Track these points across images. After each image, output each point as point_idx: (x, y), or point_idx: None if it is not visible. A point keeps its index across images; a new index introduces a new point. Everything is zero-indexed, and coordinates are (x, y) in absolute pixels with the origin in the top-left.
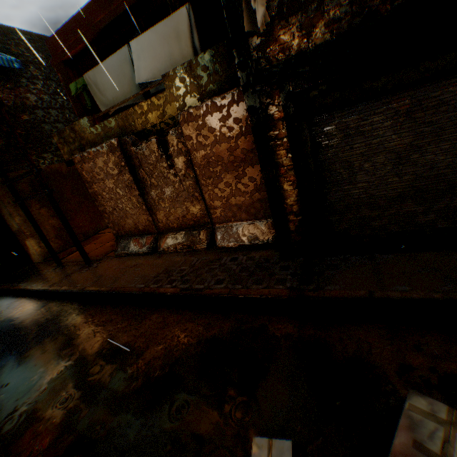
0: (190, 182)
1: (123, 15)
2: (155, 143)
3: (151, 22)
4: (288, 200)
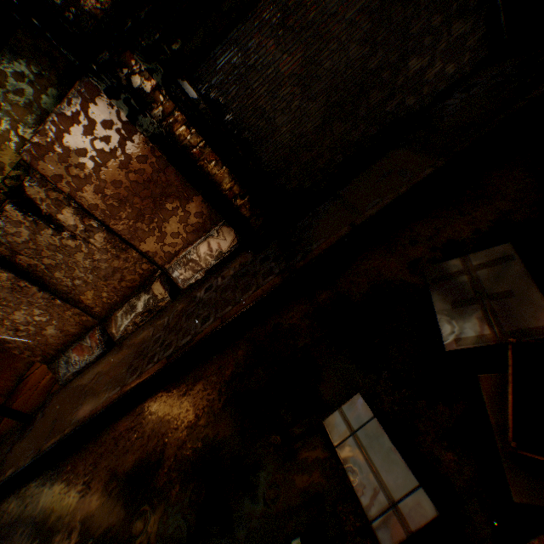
0: (99, 235)
1: None
2: (15, 211)
3: None
4: (223, 184)
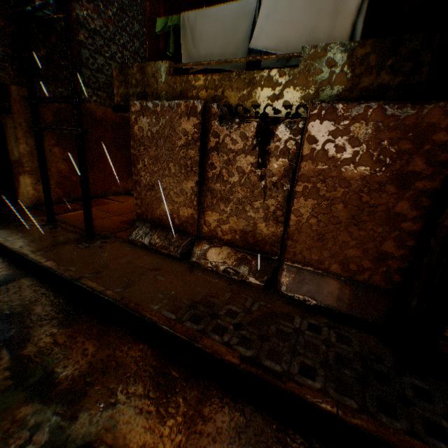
0: (278, 195)
1: None
2: (254, 128)
3: None
4: None
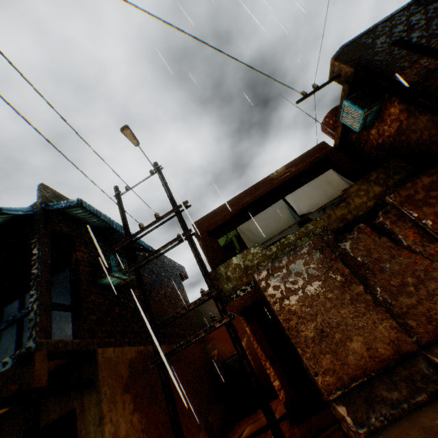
0: (433, 249)
1: (268, 192)
2: (365, 227)
3: (287, 194)
4: None
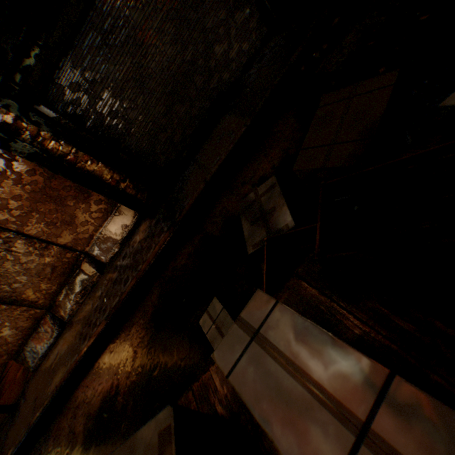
0: (19, 242)
1: None
2: None
3: None
4: (104, 176)
